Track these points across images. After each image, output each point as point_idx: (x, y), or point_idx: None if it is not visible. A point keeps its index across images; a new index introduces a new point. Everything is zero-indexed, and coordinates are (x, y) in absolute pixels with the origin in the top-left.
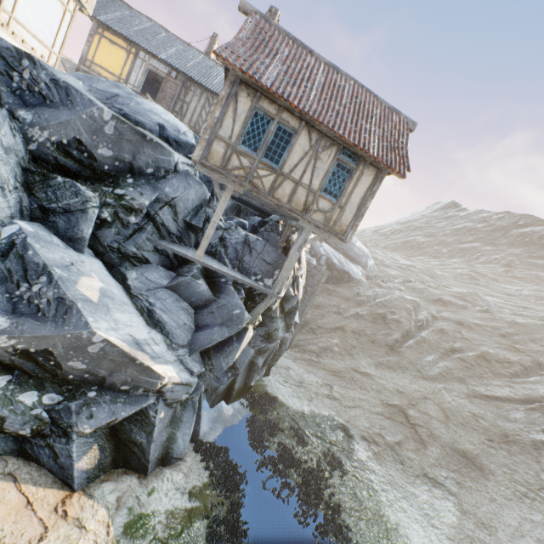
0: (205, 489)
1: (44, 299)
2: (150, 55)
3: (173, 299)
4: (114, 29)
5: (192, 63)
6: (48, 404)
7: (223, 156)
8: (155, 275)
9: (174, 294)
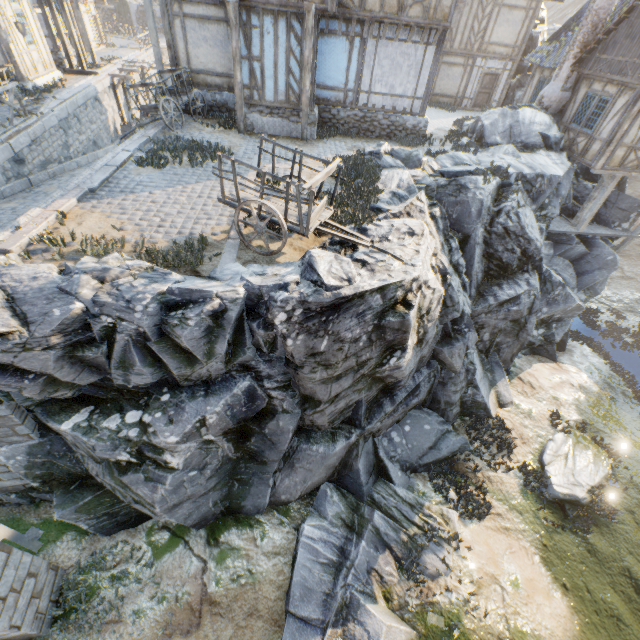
0: (591, 353)
1: (559, 296)
2: None
3: (561, 262)
4: None
5: None
6: (540, 334)
7: (621, 158)
8: (546, 250)
9: (560, 258)
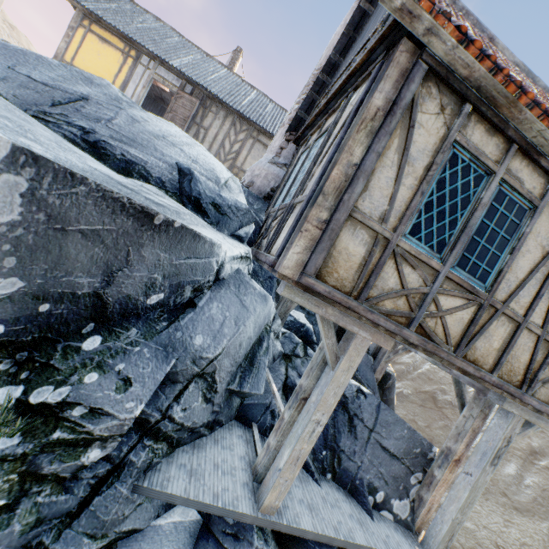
0: None
1: None
2: (157, 61)
3: None
4: (106, 20)
5: (214, 76)
6: None
7: (360, 265)
8: None
9: None
